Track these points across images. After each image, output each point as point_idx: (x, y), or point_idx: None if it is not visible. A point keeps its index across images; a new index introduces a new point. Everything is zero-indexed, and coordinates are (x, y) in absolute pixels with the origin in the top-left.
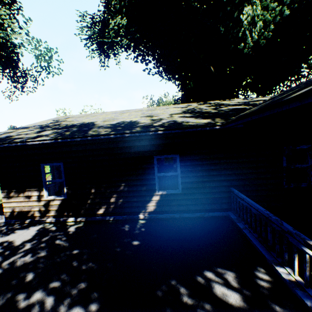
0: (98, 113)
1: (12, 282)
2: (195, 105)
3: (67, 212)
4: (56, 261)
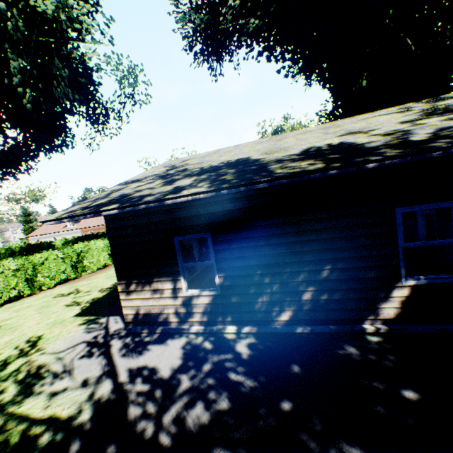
0: (228, 148)
1: None
2: (419, 104)
3: (222, 317)
4: (260, 426)
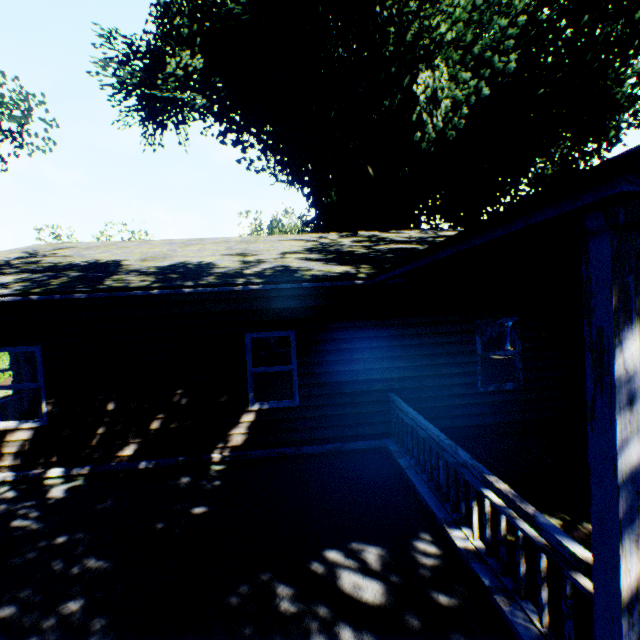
0: (134, 242)
1: None
2: (334, 237)
3: (47, 457)
4: (10, 563)
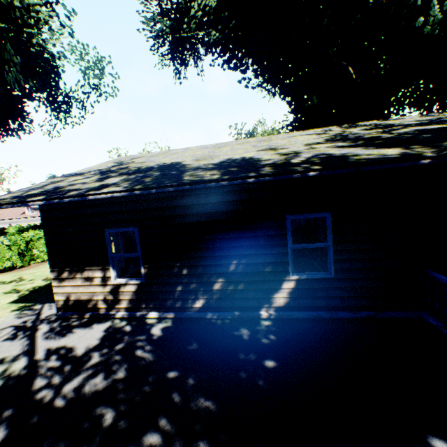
0: (178, 149)
1: (83, 428)
2: (337, 129)
3: (146, 304)
4: (144, 389)
